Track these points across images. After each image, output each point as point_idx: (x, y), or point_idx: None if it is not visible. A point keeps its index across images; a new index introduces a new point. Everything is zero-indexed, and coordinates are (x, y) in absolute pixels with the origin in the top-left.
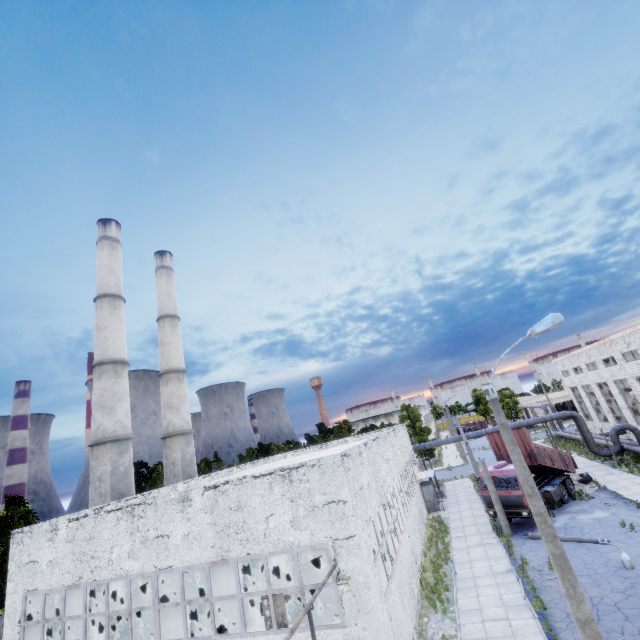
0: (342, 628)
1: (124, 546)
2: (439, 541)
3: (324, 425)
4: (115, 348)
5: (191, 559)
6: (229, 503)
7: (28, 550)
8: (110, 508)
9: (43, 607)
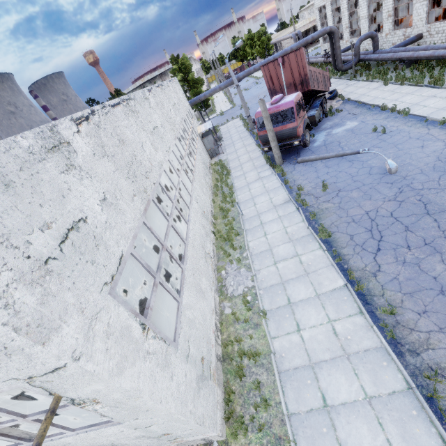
0: (118, 424)
1: None
2: (224, 185)
3: (95, 100)
4: None
5: None
6: None
7: None
8: None
9: None
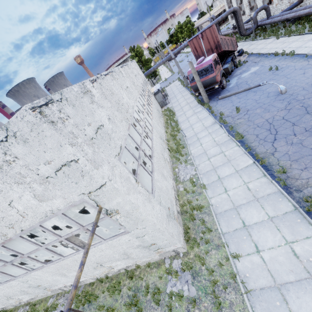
0: (128, 233)
1: None
2: (172, 121)
3: None
4: None
5: None
6: None
7: None
8: None
9: None
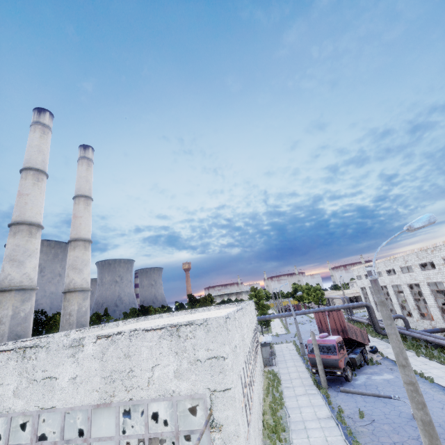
0: None
1: (10, 385)
2: (274, 390)
3: (193, 296)
4: (33, 213)
5: (75, 401)
6: (119, 352)
7: None
8: (2, 348)
9: None
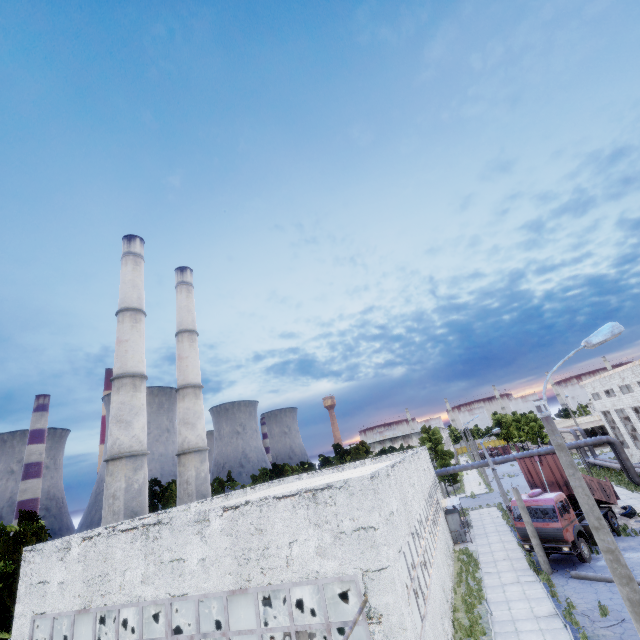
0: None
1: (137, 569)
2: (469, 577)
3: (340, 446)
4: (134, 361)
5: (207, 587)
6: (249, 526)
7: (39, 569)
8: (124, 527)
9: (51, 633)
